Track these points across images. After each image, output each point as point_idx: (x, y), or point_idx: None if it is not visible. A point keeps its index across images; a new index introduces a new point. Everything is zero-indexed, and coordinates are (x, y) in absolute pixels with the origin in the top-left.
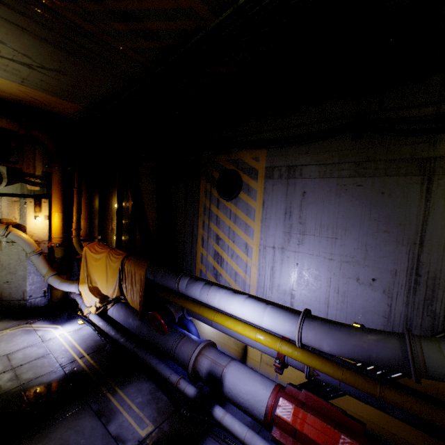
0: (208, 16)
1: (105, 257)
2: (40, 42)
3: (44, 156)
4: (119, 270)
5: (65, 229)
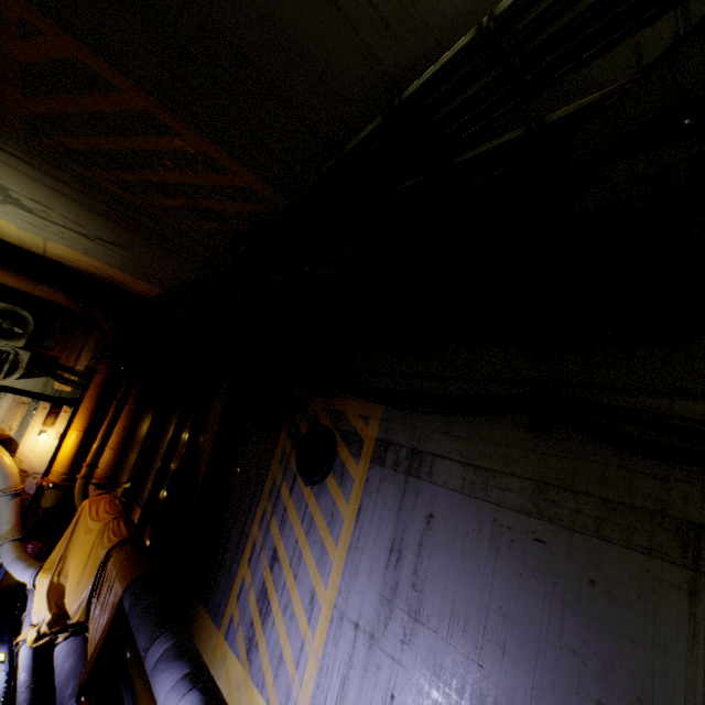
0: (278, 199)
1: (98, 531)
2: (88, 210)
3: (99, 346)
4: (99, 566)
5: (76, 460)
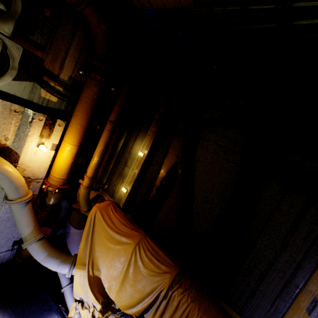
0: None
1: (130, 248)
2: None
3: (81, 55)
4: (158, 292)
5: (72, 169)
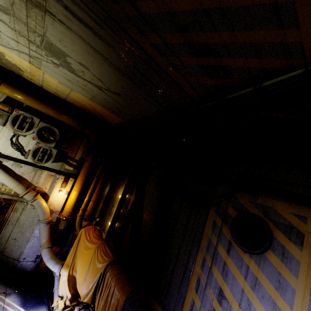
0: None
1: (93, 250)
2: (114, 70)
3: (86, 147)
4: (100, 275)
5: (75, 206)
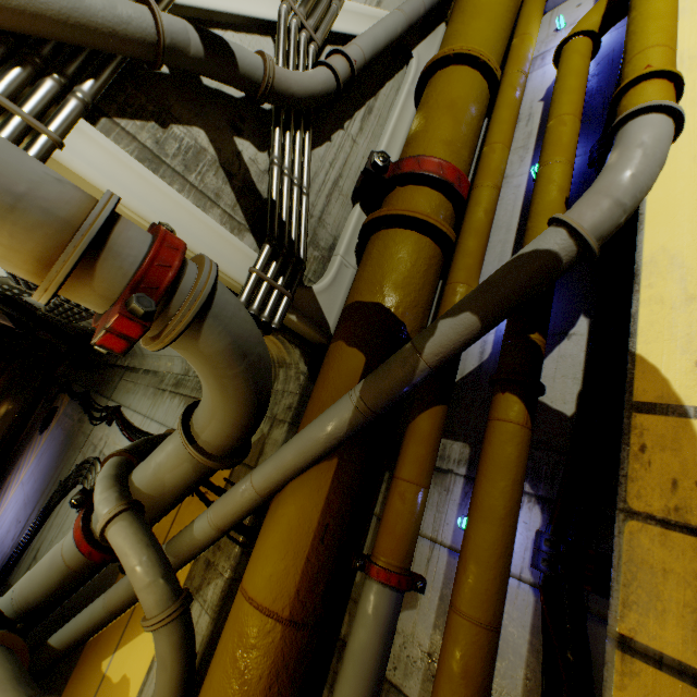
0: None
1: None
2: None
3: None
4: None
5: None
